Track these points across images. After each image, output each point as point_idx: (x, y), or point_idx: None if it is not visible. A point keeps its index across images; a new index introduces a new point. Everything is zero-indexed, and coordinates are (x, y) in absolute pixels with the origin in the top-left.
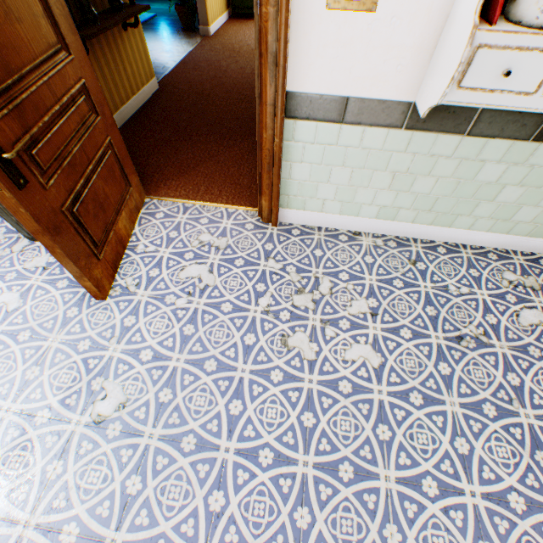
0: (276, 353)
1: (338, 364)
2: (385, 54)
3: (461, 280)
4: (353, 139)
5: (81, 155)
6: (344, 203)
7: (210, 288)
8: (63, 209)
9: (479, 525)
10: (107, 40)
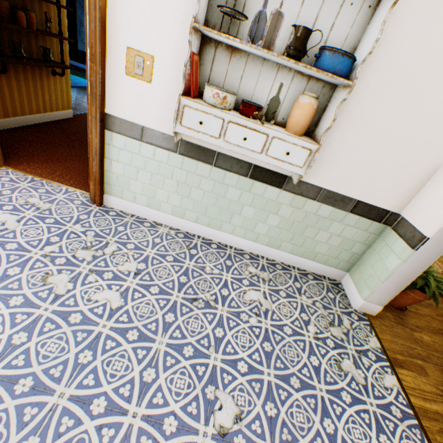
0: (31, 284)
1: (83, 301)
2: (160, 107)
3: (217, 265)
4: (149, 153)
5: None
6: (149, 198)
7: (9, 231)
8: None
9: (125, 442)
10: (34, 74)
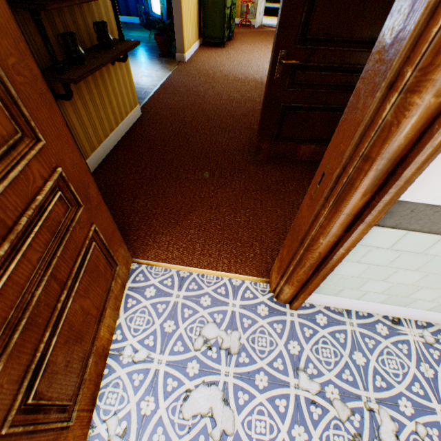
0: None
1: None
2: None
3: None
4: None
5: (48, 289)
6: (392, 296)
7: (229, 438)
8: (2, 432)
9: None
10: (93, 75)
